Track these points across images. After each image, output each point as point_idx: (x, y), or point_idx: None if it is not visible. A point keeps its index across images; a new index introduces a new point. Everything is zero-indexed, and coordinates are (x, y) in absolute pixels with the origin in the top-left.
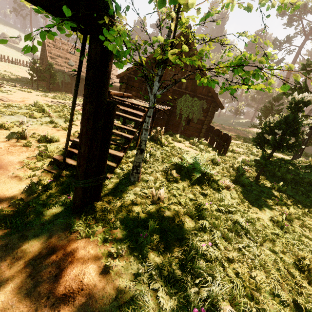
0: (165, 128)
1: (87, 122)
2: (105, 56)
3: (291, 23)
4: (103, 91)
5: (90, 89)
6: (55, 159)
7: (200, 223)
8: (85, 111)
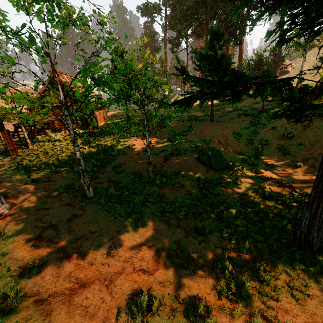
0: (64, 129)
1: (3, 135)
2: (1, 122)
3: (153, 19)
4: (4, 128)
5: (1, 129)
6: (3, 151)
7: (45, 149)
8: (2, 133)
